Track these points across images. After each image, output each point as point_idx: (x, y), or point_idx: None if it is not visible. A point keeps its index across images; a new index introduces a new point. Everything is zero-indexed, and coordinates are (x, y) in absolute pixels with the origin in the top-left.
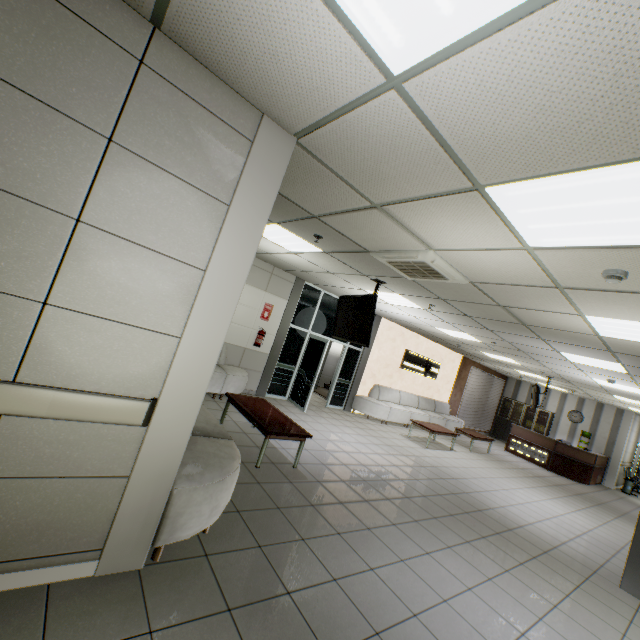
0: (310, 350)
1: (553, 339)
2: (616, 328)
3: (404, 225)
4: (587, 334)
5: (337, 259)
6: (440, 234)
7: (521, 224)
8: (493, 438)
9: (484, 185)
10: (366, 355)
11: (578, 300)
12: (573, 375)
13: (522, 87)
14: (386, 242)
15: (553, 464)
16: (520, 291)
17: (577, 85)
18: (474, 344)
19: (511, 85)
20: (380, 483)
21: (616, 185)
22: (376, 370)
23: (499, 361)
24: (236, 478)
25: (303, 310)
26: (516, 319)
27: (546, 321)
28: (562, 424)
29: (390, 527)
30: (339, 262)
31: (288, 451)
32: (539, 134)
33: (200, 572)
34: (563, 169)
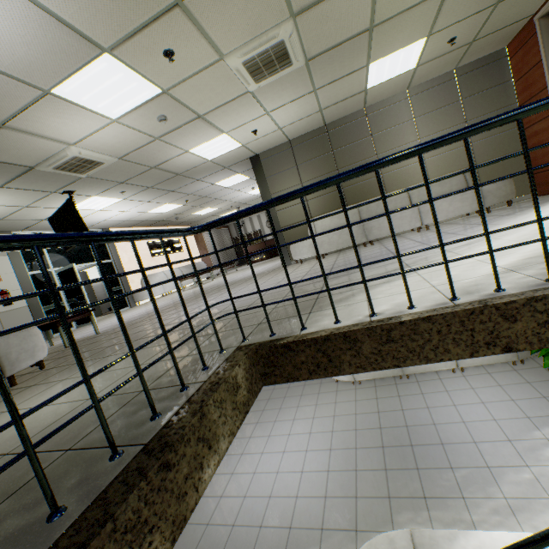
0: (65, 282)
1: (201, 176)
2: (207, 151)
3: (34, 134)
4: (206, 163)
5: (17, 189)
6: (63, 131)
7: (94, 107)
8: (243, 265)
9: (49, 90)
10: (119, 262)
11: (174, 142)
12: (241, 197)
13: (7, 36)
14: (37, 153)
15: (270, 254)
16: (147, 151)
17: (30, 32)
18: (182, 210)
19: (0, 35)
20: (163, 308)
21: (103, 73)
22: (135, 268)
23: (209, 215)
24: (41, 333)
25: (31, 256)
26: (172, 173)
27: (183, 165)
28: (267, 232)
29: (170, 312)
30: (22, 191)
31: (90, 334)
32: (42, 56)
33: (51, 371)
34: (73, 71)
